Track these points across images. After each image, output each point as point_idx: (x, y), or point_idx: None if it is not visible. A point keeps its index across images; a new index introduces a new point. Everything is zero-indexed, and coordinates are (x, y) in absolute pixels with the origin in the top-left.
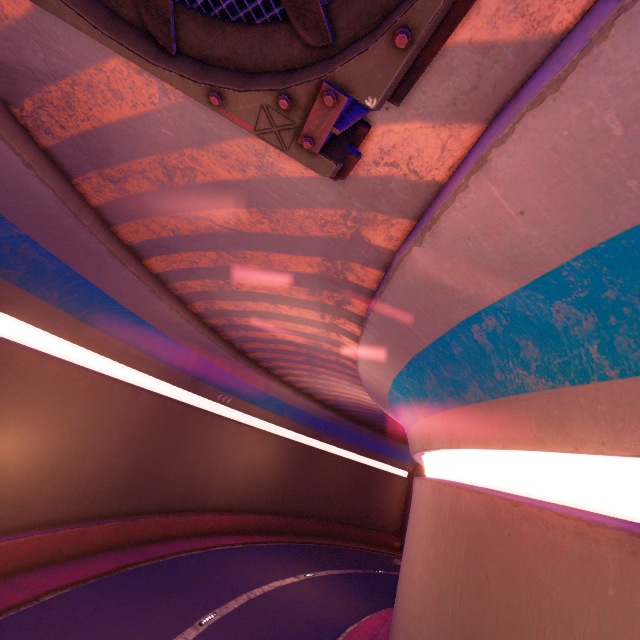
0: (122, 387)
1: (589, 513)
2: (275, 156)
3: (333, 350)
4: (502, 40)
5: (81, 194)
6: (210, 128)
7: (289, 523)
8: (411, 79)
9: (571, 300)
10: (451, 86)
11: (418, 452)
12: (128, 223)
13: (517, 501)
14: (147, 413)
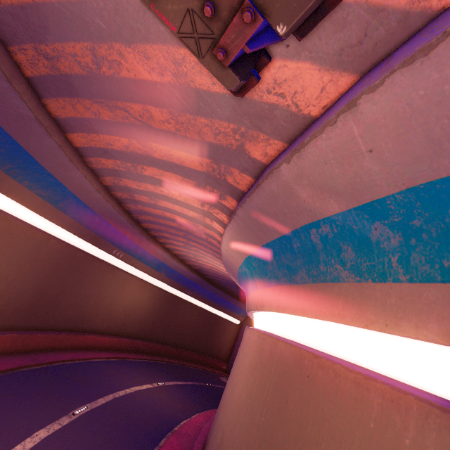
0: (35, 232)
1: (365, 369)
2: (190, 67)
3: (205, 231)
4: (391, 6)
5: (16, 62)
6: (139, 29)
7: (152, 347)
8: (316, 18)
9: (387, 222)
10: (342, 38)
11: (252, 310)
12: (57, 99)
13: (317, 355)
14: (54, 255)
